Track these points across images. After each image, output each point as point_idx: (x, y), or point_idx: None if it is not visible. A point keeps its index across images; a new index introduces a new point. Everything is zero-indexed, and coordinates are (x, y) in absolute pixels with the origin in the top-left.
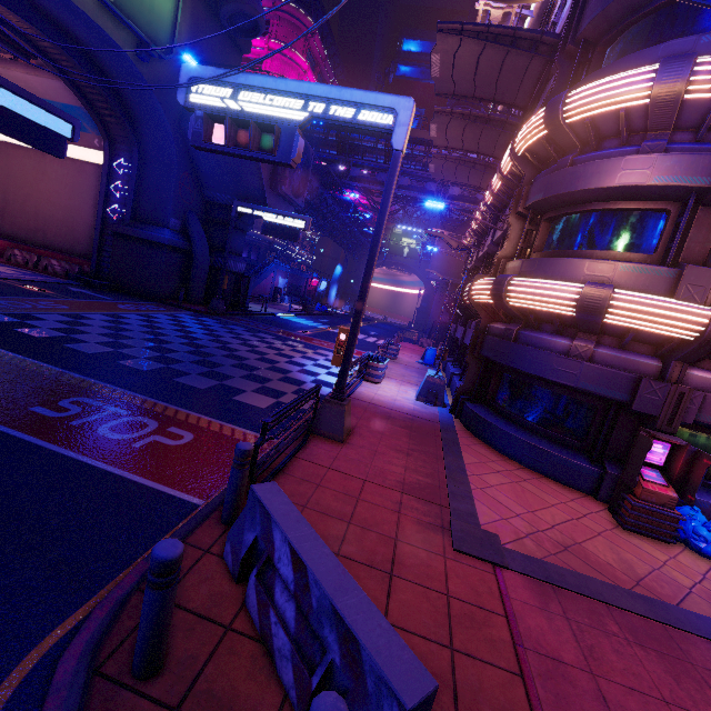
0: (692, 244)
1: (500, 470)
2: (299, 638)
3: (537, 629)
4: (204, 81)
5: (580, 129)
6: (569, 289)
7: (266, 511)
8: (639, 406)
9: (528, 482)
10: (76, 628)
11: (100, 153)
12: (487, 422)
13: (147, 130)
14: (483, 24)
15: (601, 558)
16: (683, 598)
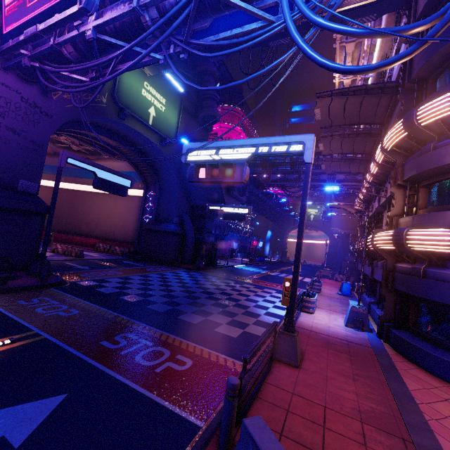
0: None
1: (447, 398)
2: None
3: None
4: (196, 150)
5: (434, 127)
6: None
7: (258, 449)
8: None
9: None
10: None
11: (141, 191)
12: (417, 348)
13: (163, 176)
14: (344, 88)
15: None
16: None
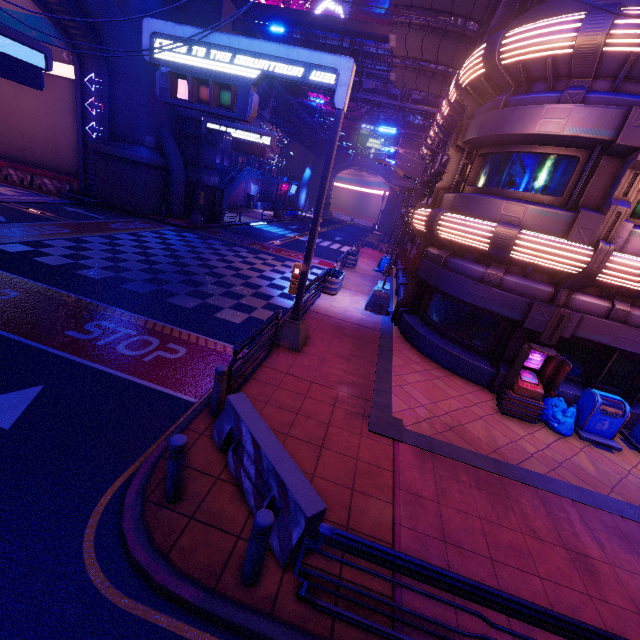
0: (592, 190)
1: (420, 370)
2: (257, 484)
3: (411, 479)
4: (166, 50)
5: (514, 70)
6: (485, 228)
7: (236, 413)
8: (529, 324)
9: (439, 380)
10: (130, 478)
11: (70, 67)
12: (416, 331)
13: (112, 43)
14: None
15: (475, 434)
16: (524, 460)
